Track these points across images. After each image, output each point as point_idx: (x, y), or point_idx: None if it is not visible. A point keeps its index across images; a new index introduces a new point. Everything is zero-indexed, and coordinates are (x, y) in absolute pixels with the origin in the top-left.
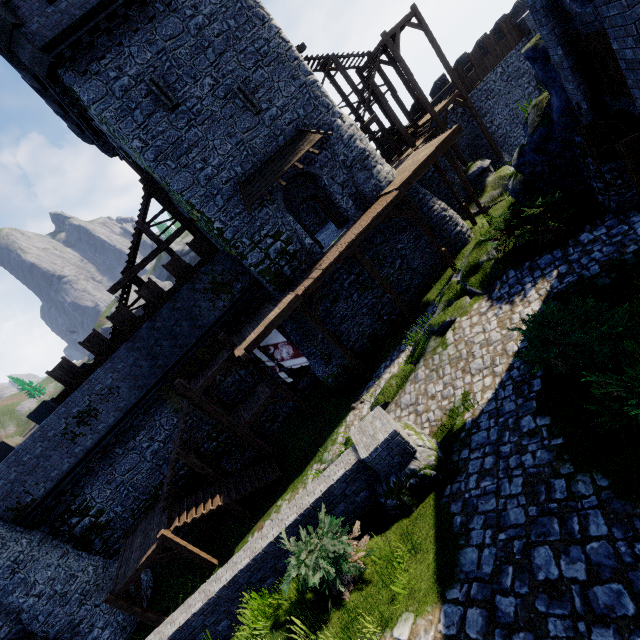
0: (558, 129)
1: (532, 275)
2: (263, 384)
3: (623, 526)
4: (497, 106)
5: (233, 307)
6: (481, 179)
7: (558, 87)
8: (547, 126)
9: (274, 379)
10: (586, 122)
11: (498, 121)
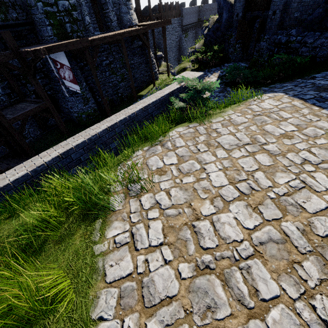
0: (223, 26)
1: (210, 72)
2: (25, 103)
3: (293, 82)
4: (168, 36)
5: (3, 28)
6: (160, 61)
7: (227, 10)
8: (219, 24)
9: (46, 95)
10: (236, 24)
11: (167, 43)
